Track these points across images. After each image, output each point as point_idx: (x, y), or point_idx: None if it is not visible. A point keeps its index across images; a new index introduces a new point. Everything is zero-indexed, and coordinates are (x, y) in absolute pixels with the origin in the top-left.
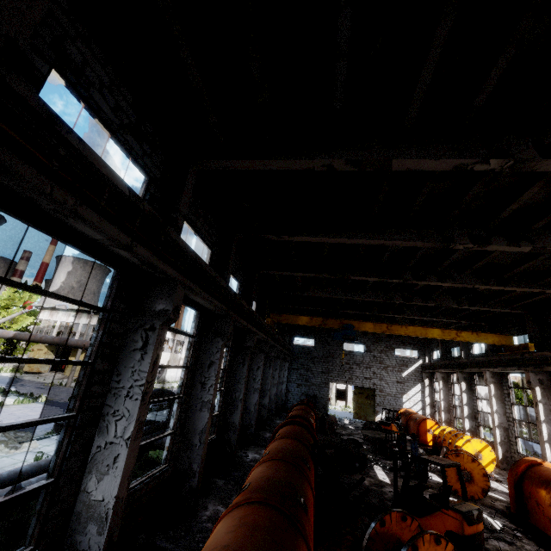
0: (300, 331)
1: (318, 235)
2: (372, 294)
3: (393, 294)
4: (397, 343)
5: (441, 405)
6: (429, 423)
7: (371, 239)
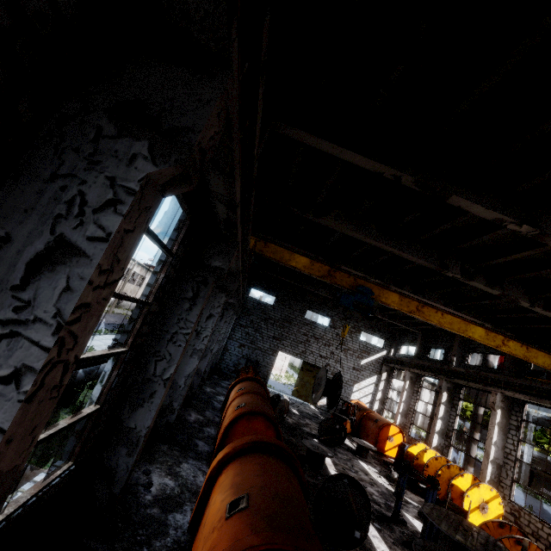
0: (261, 282)
1: None
2: (421, 251)
3: (451, 260)
4: (366, 326)
5: (400, 406)
6: (392, 429)
7: None
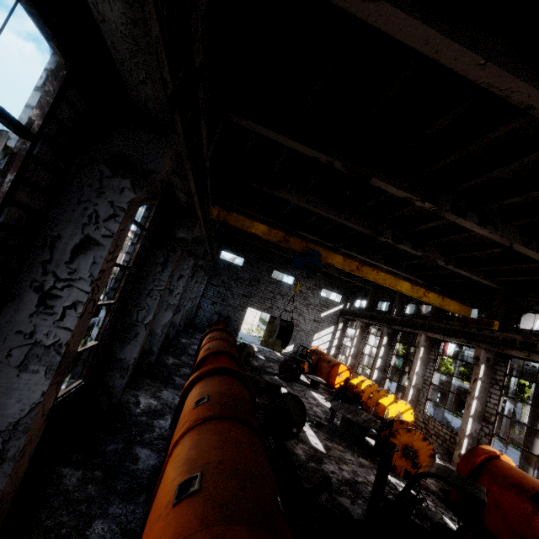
0: (230, 245)
1: (433, 23)
2: (360, 220)
3: (384, 228)
4: (326, 283)
5: (351, 350)
6: (342, 367)
7: (527, 82)
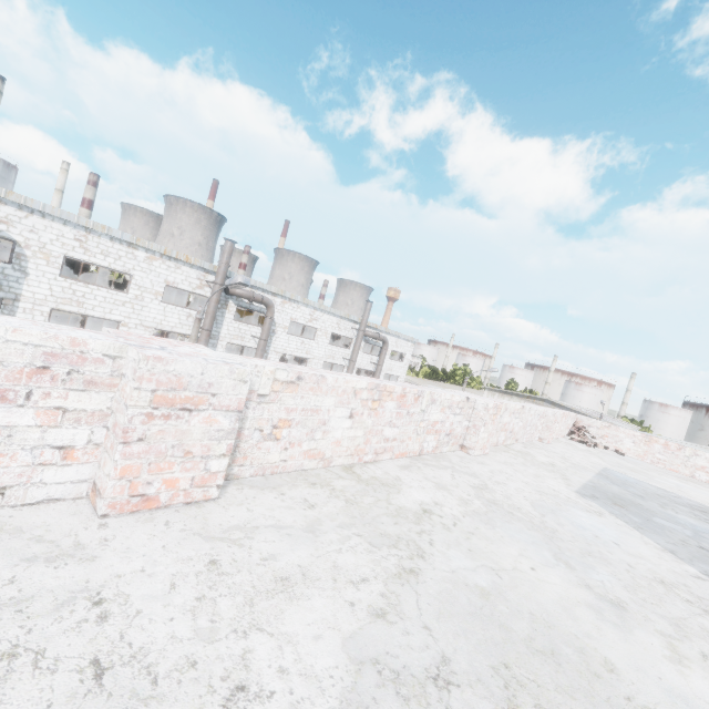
0: None
1: None
2: None
3: None
4: None
5: None
6: None
7: None
